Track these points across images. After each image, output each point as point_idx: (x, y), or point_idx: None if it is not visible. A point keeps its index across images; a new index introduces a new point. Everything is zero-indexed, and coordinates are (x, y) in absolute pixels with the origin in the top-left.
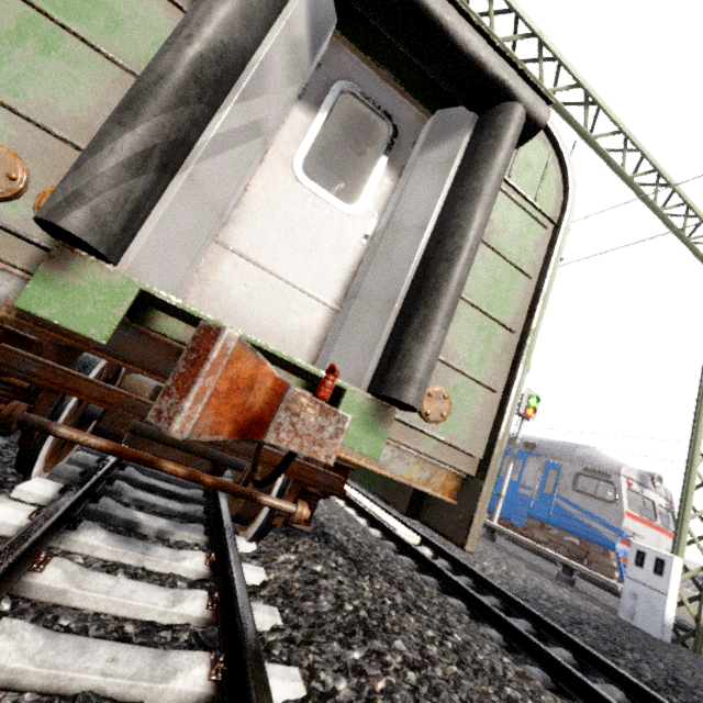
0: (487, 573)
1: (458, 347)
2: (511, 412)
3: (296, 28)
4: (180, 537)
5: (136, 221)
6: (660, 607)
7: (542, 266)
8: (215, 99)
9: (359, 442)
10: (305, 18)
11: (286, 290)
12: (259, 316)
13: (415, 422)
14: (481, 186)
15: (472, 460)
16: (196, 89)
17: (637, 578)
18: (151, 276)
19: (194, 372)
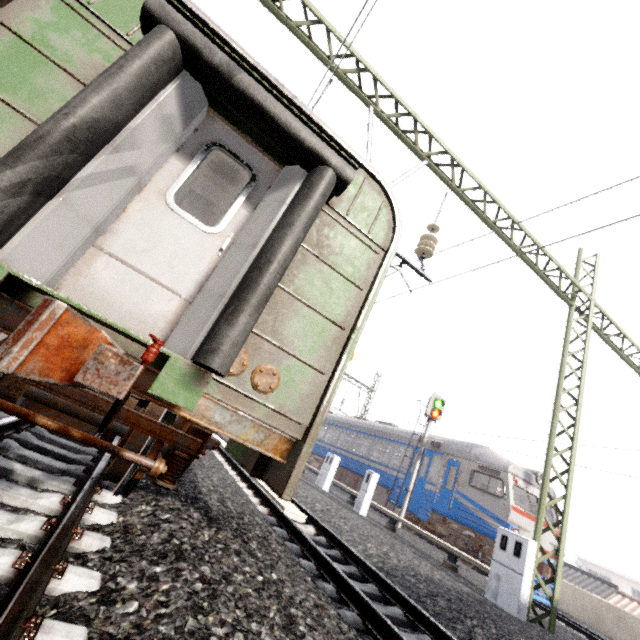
0: (367, 553)
1: (293, 337)
2: (333, 390)
3: (167, 108)
4: (50, 486)
5: (13, 227)
6: (517, 587)
7: (372, 281)
8: (89, 151)
9: (177, 396)
10: (176, 102)
11: (148, 284)
12: (123, 302)
13: (250, 392)
14: (292, 220)
15: (300, 427)
16: (69, 146)
17: (501, 560)
18: (25, 265)
19: (27, 329)
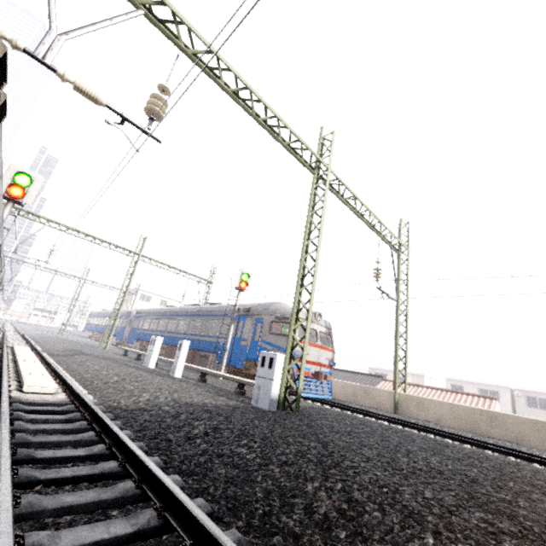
0: (137, 401)
1: None
2: None
3: None
4: None
5: None
6: (269, 389)
7: None
8: None
9: None
10: None
11: None
12: None
13: None
14: None
15: None
16: None
17: (261, 375)
18: None
19: None
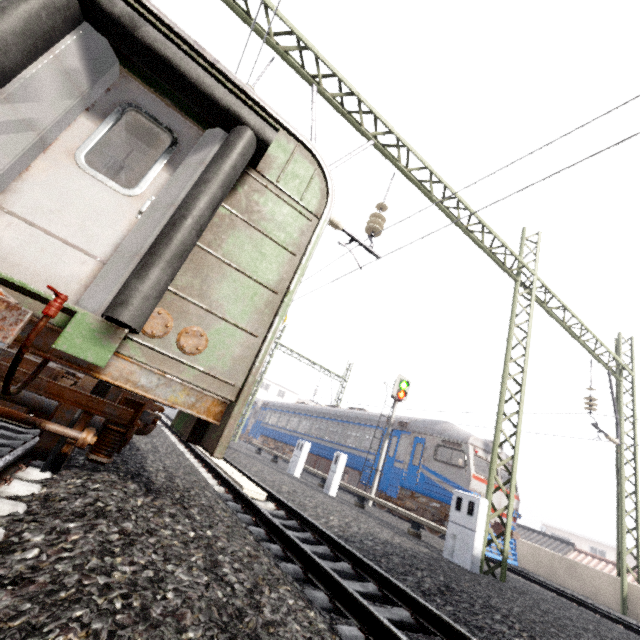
0: (329, 525)
1: (223, 301)
2: (266, 351)
3: (67, 61)
4: None
5: None
6: (471, 543)
7: (305, 247)
8: None
9: (86, 352)
10: (79, 55)
11: (58, 246)
12: (29, 264)
13: (177, 355)
14: (208, 177)
15: (233, 389)
16: None
17: (456, 520)
18: None
19: None
